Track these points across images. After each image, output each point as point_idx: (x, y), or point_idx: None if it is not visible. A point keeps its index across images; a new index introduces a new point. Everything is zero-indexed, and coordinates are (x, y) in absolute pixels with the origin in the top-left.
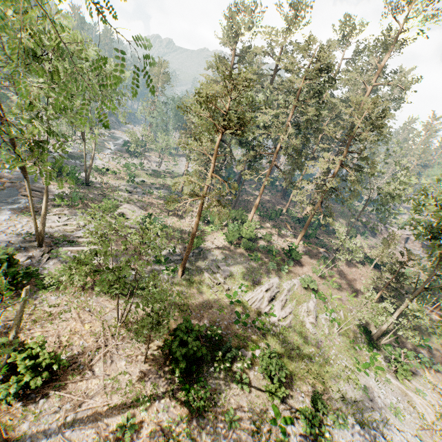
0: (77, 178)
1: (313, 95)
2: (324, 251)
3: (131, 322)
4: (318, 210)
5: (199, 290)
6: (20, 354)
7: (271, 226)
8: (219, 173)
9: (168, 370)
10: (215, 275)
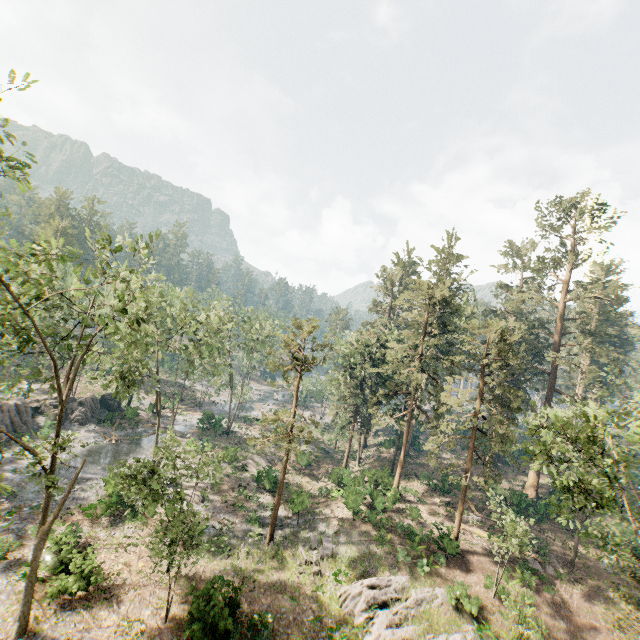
0: (219, 426)
1: (436, 325)
2: (532, 556)
3: (181, 575)
4: (463, 466)
5: (280, 565)
6: (78, 556)
7: (440, 503)
8: (366, 420)
9: (183, 638)
10: (311, 552)
